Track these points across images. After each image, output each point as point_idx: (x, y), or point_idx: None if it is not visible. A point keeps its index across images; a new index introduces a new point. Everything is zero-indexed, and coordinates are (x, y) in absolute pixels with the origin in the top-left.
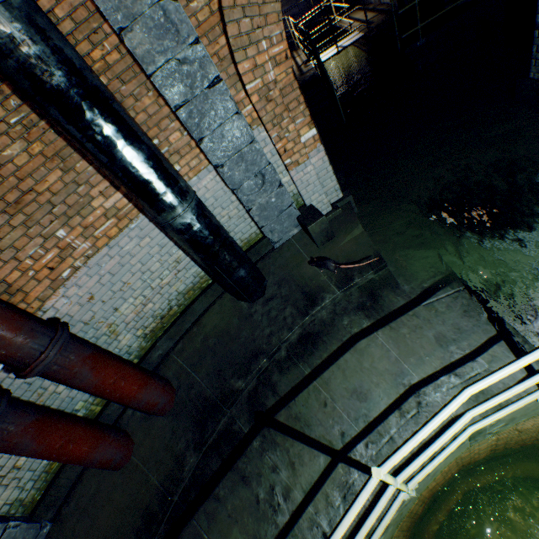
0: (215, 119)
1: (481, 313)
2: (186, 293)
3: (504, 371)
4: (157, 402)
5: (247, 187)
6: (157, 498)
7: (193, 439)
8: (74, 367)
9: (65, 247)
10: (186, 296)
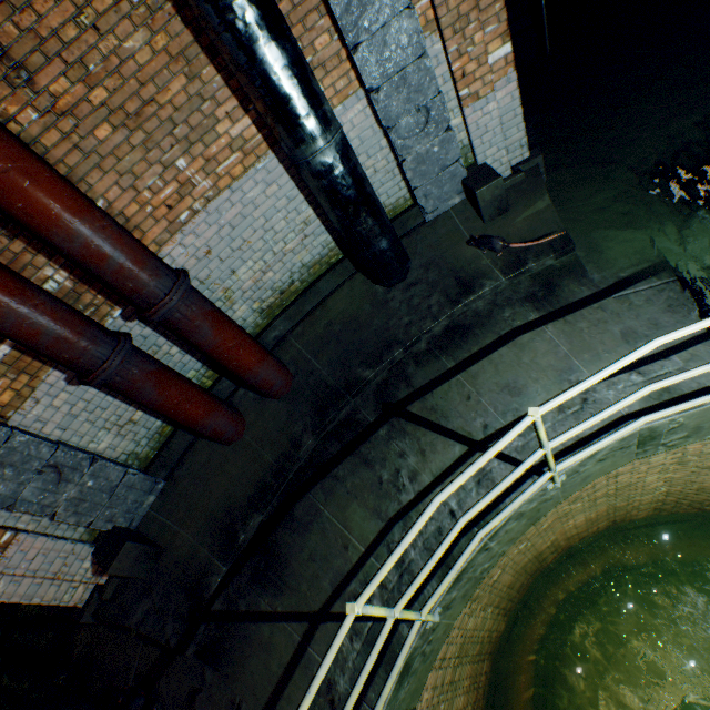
0: (378, 15)
1: (691, 309)
2: (311, 267)
3: (707, 322)
4: (274, 382)
5: (404, 126)
6: (272, 473)
7: (311, 423)
8: (195, 320)
9: (184, 182)
10: (311, 270)
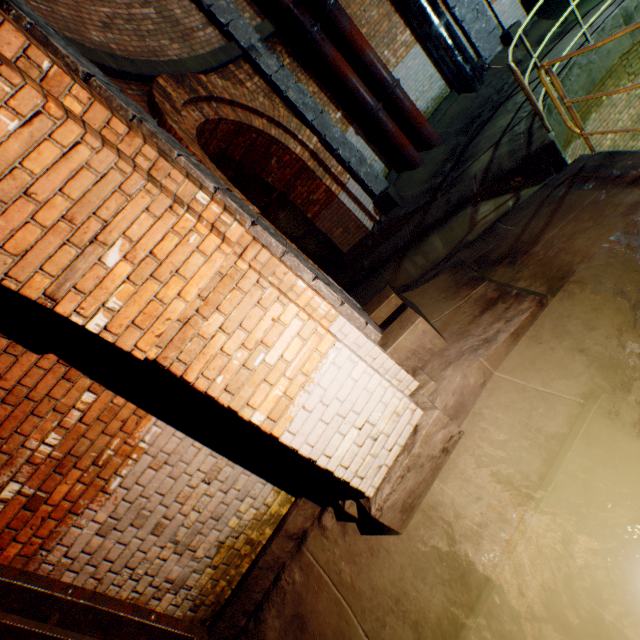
0: None
1: None
2: (435, 100)
3: None
4: (433, 135)
5: (468, 20)
6: (447, 155)
7: (459, 136)
8: (403, 94)
9: (386, 61)
10: (435, 102)
